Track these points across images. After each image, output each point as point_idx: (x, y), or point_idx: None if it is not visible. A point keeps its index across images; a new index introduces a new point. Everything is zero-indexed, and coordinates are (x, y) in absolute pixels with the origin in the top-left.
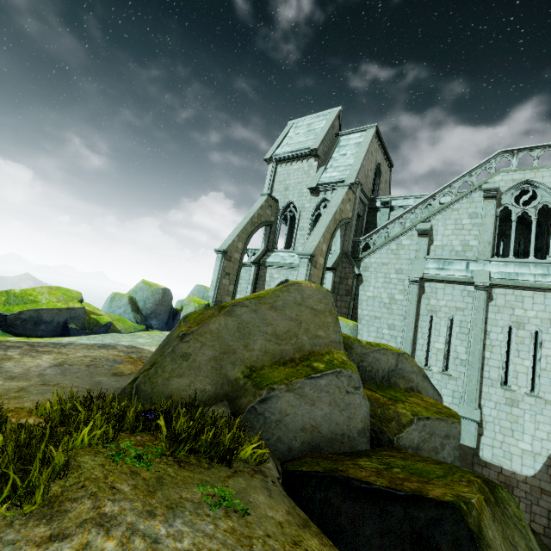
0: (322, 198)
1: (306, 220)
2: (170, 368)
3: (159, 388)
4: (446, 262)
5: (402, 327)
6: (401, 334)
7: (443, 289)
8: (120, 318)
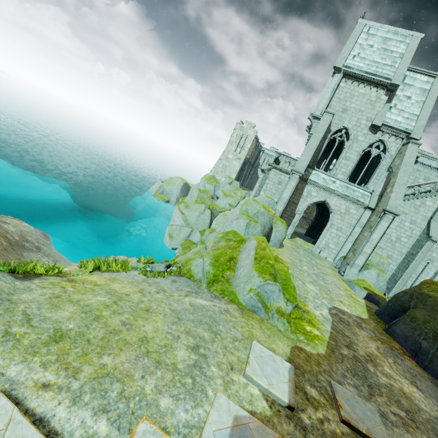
0: (379, 138)
1: (354, 152)
2: None
3: None
4: None
5: (397, 259)
6: (394, 263)
7: None
8: None
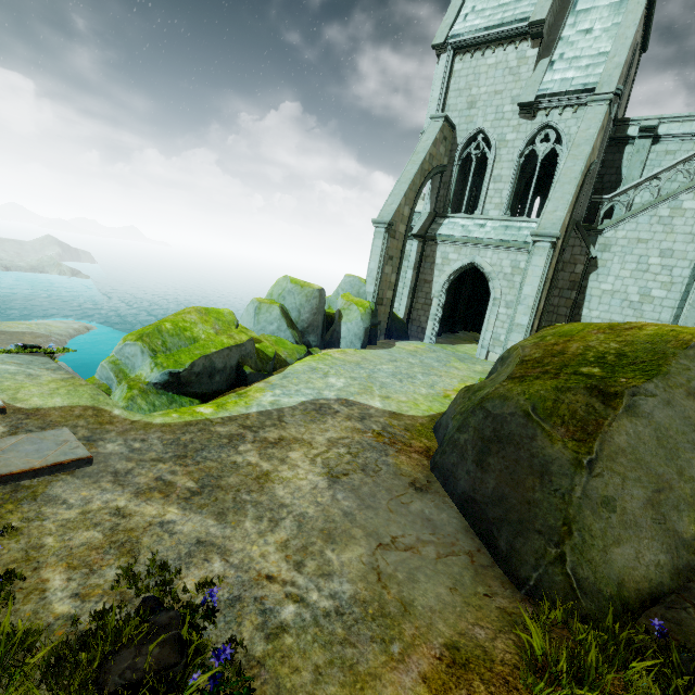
0: (542, 123)
1: (506, 164)
2: (597, 530)
3: (602, 570)
4: None
5: None
6: None
7: None
8: (277, 340)
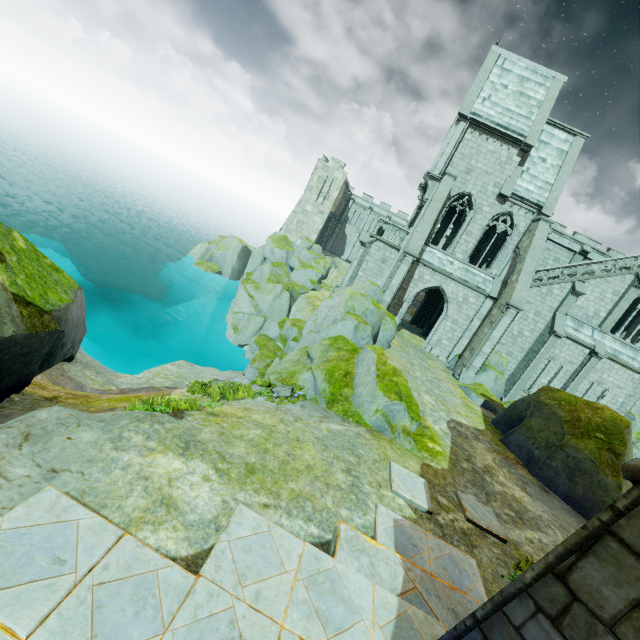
0: (507, 211)
1: (477, 226)
2: None
3: None
4: (579, 323)
5: (517, 357)
6: (514, 361)
7: (569, 346)
8: None
